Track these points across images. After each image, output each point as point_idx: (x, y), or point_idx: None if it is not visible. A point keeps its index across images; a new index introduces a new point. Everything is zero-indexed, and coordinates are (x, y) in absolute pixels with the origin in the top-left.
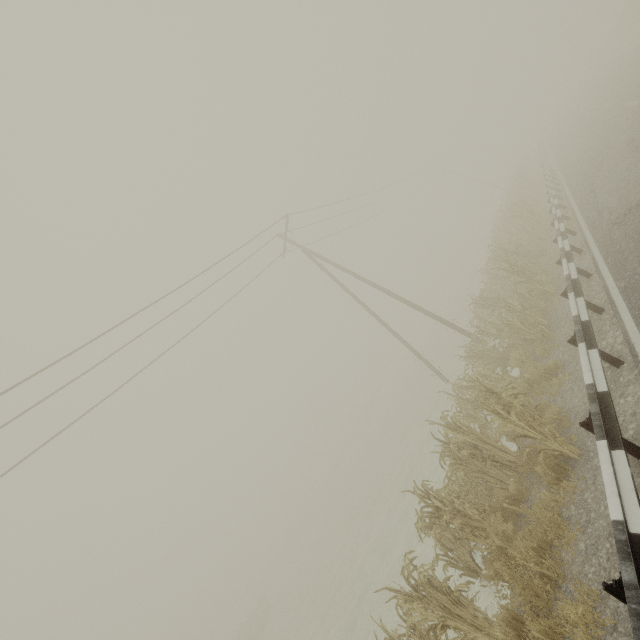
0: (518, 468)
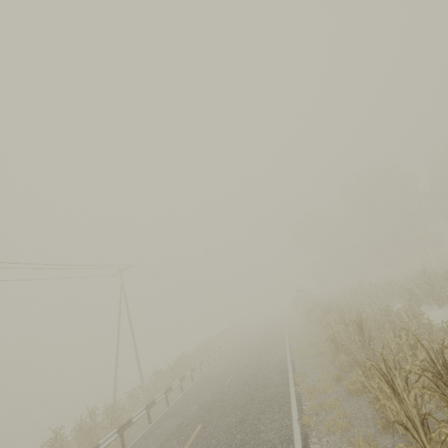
0: (95, 444)
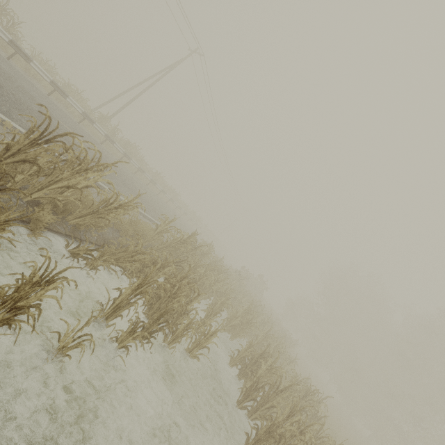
0: None
